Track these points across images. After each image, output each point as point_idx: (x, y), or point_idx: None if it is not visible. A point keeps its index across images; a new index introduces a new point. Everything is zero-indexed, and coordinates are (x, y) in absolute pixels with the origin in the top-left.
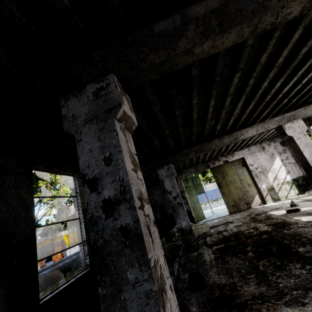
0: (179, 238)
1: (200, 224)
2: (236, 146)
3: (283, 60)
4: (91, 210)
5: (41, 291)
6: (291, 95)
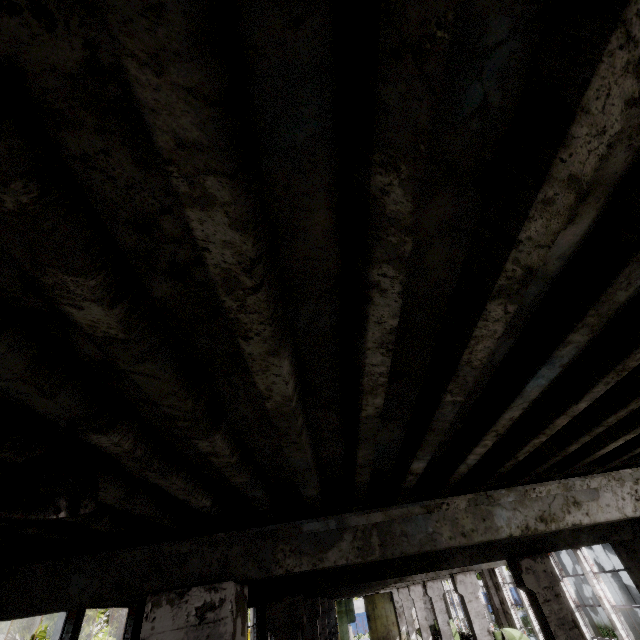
0: None
1: None
2: None
3: None
4: None
5: None
6: None
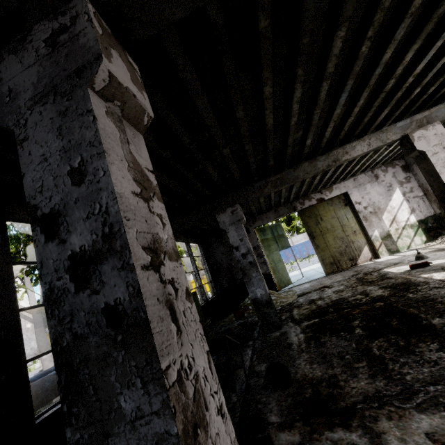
0: (254, 312)
1: (284, 291)
2: (335, 175)
3: (422, 3)
4: (49, 277)
5: (53, 398)
6: (427, 79)
